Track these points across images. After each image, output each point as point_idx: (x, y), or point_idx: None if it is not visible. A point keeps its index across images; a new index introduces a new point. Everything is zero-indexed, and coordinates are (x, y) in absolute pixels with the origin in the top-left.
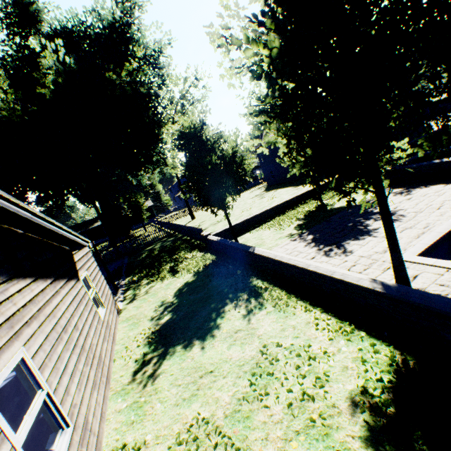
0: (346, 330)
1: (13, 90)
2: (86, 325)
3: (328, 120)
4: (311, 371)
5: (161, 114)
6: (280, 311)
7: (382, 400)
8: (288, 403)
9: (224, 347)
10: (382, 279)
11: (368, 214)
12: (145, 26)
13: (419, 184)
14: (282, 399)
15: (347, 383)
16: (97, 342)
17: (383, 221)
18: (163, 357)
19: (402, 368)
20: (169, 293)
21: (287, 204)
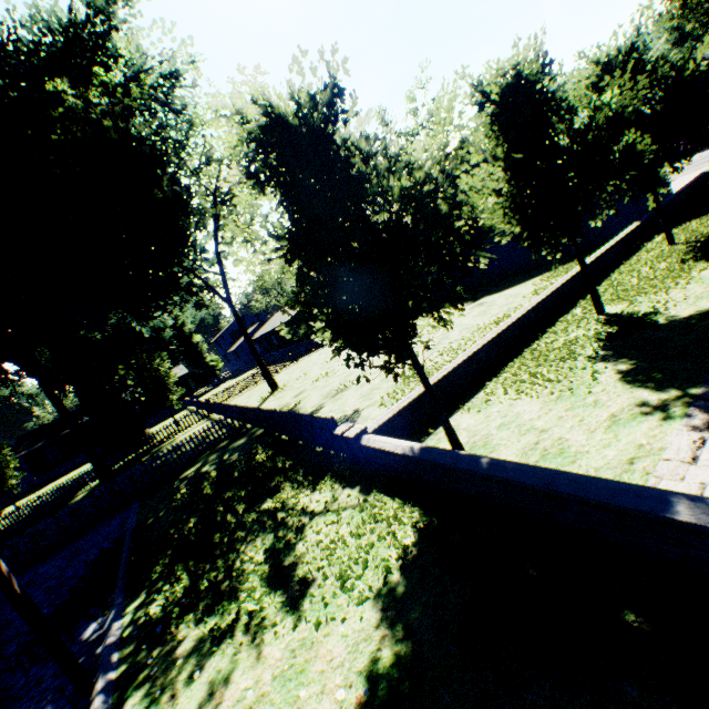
0: None
1: None
2: None
3: None
4: None
5: (187, 185)
6: None
7: None
8: None
9: None
10: None
11: None
12: (139, 28)
13: None
14: None
15: None
16: None
17: None
18: None
19: None
20: None
21: (516, 328)
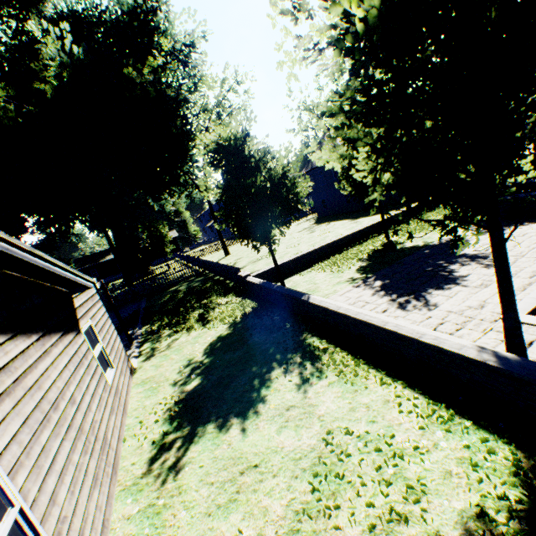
0: (442, 415)
1: (3, 84)
2: (86, 396)
3: (431, 125)
4: (398, 475)
5: (191, 124)
6: (347, 383)
7: (511, 531)
8: (370, 525)
9: (272, 429)
10: (483, 344)
11: (452, 257)
12: (174, 13)
13: (514, 221)
14: (360, 517)
15: (453, 499)
16: (101, 418)
17: (497, 269)
18: (189, 440)
19: (534, 481)
20: (197, 349)
21: (346, 240)
